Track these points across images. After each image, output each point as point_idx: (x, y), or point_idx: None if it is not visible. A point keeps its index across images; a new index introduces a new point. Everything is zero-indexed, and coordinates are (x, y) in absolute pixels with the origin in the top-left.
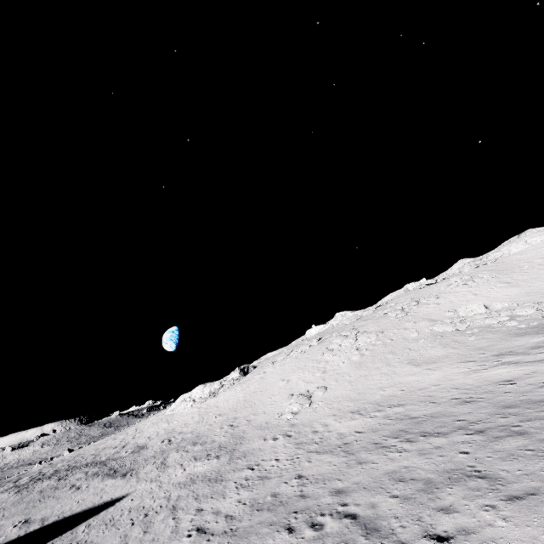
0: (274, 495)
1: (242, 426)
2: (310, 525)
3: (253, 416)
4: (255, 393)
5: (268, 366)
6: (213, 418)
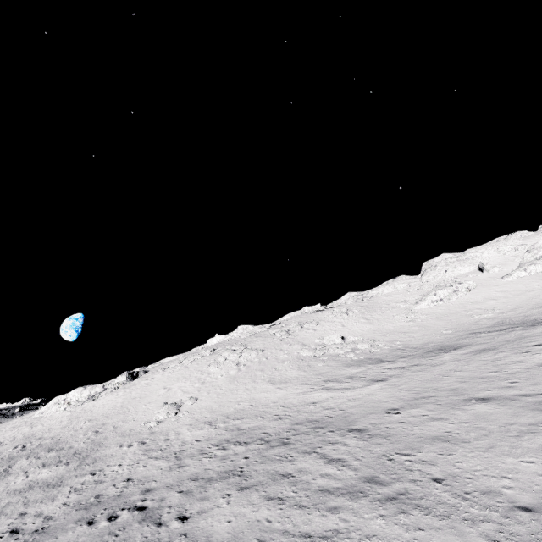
0: (98, 497)
1: (107, 432)
2: (109, 518)
3: (122, 423)
4: (134, 400)
5: (158, 372)
6: (82, 423)
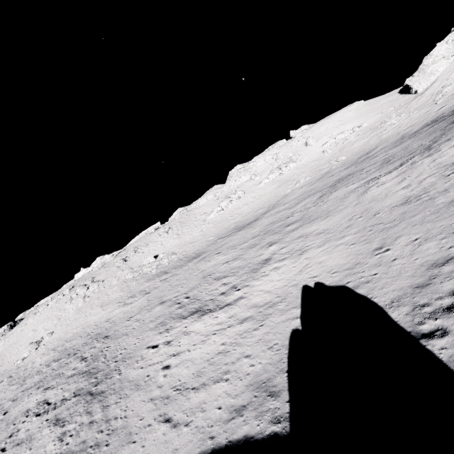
0: None
1: None
2: None
3: None
4: (10, 347)
5: (31, 318)
6: None
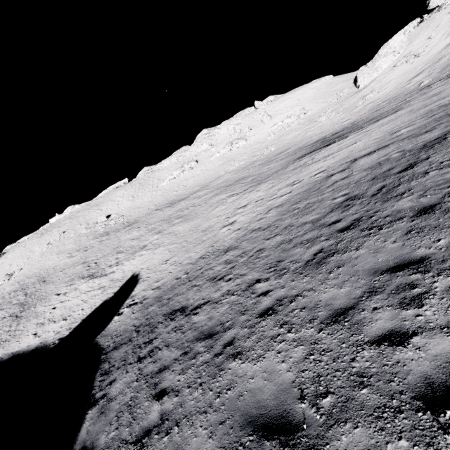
0: None
1: None
2: None
3: None
4: None
5: (10, 253)
6: None
